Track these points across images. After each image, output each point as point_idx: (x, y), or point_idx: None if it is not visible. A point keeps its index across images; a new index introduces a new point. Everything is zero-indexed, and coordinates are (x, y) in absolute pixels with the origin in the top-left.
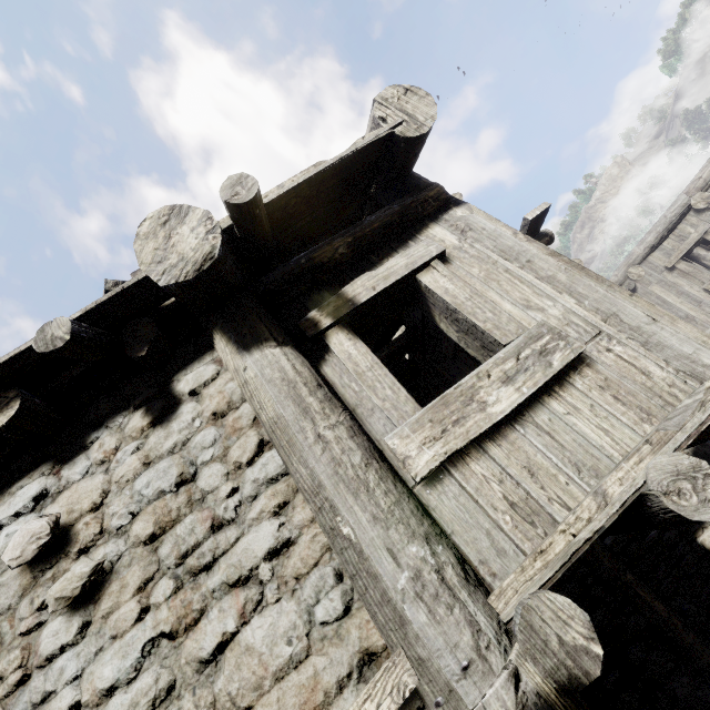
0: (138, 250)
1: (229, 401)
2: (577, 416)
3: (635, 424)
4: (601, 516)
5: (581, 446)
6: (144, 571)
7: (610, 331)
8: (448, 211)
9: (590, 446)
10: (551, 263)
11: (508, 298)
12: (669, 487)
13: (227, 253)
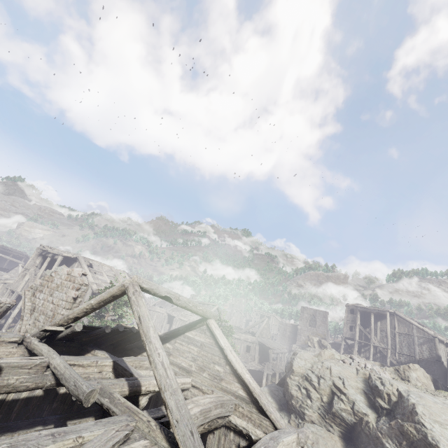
0: None
1: (443, 348)
2: None
3: None
4: None
5: None
6: (442, 352)
7: None
8: None
9: None
10: None
11: None
12: None
13: None
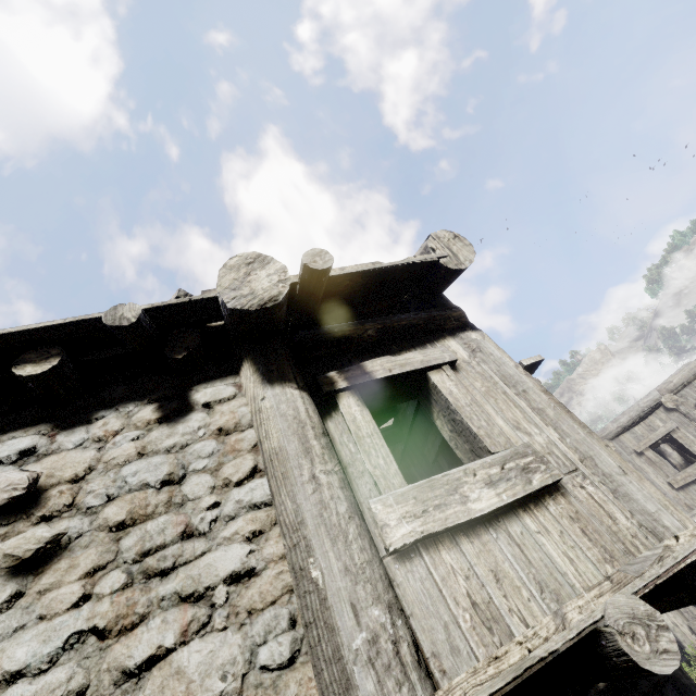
0: (221, 275)
1: (237, 422)
2: (547, 537)
3: (598, 561)
4: (558, 638)
5: (547, 567)
6: (100, 557)
7: (585, 471)
8: (465, 331)
9: (555, 569)
10: (543, 398)
11: (502, 416)
12: (624, 628)
13: (286, 301)
